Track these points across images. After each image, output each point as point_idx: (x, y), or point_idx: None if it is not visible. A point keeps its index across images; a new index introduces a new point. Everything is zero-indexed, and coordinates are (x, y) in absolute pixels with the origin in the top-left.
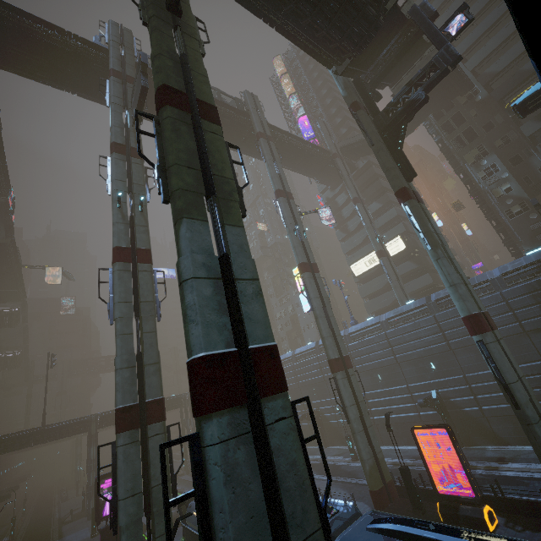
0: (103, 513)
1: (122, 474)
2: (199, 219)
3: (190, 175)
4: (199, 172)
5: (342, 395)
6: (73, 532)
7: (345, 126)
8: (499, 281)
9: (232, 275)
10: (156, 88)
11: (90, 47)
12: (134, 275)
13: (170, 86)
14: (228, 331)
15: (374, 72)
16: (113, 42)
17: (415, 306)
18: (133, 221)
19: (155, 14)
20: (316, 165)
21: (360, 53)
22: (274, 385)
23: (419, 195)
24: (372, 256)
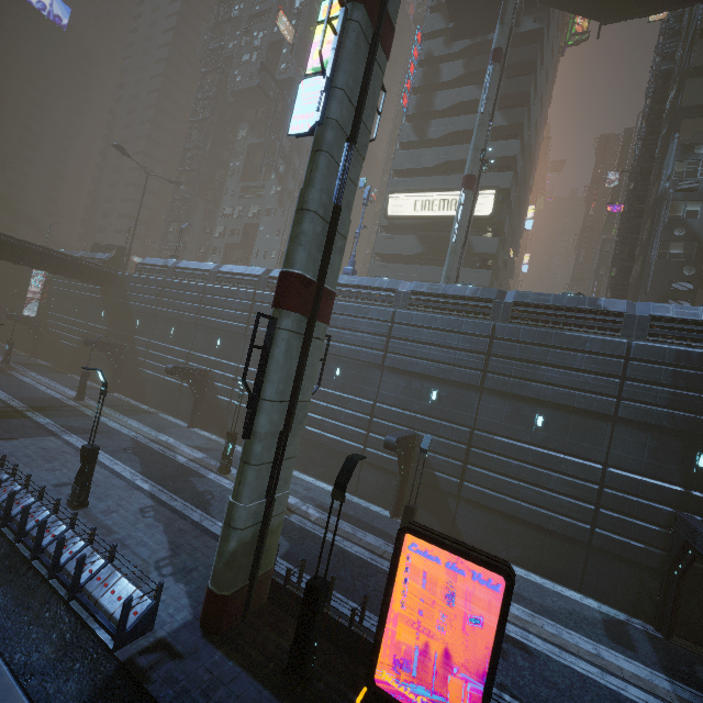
0: None
1: None
2: None
3: None
4: None
5: (270, 369)
6: None
7: None
8: (640, 323)
9: None
10: None
11: None
12: None
13: None
14: None
15: None
16: None
17: (473, 295)
18: None
19: None
20: None
21: None
22: None
23: None
24: (433, 198)
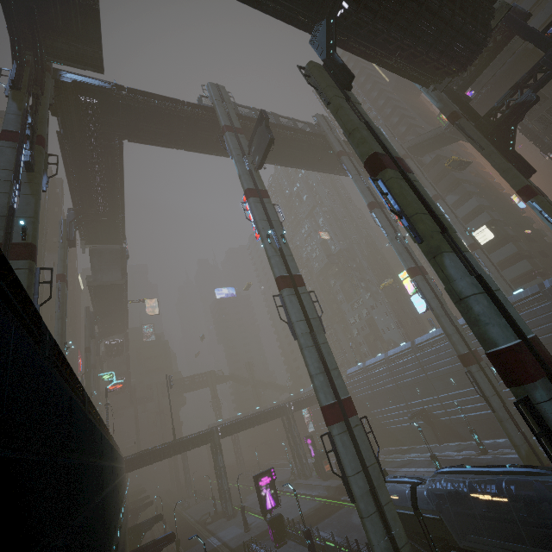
0: (266, 507)
1: (345, 456)
2: (449, 251)
3: (427, 219)
4: (429, 215)
5: (481, 386)
6: (221, 529)
7: (404, 124)
8: None
9: (492, 289)
10: (368, 156)
11: (197, 109)
12: (299, 297)
13: (378, 152)
14: (509, 329)
15: (462, 78)
16: (217, 101)
17: (526, 295)
18: (283, 252)
19: (335, 94)
20: None
21: (465, 71)
22: (551, 363)
23: (540, 189)
24: None
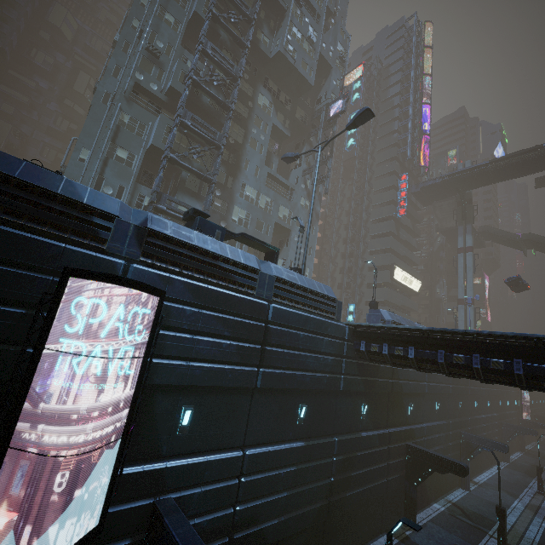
0: None
1: None
2: None
3: None
4: None
5: None
6: None
7: None
8: None
9: None
10: None
11: None
12: None
13: None
14: None
15: None
16: None
17: None
18: None
19: None
20: (466, 185)
21: None
22: None
23: None
24: (408, 276)
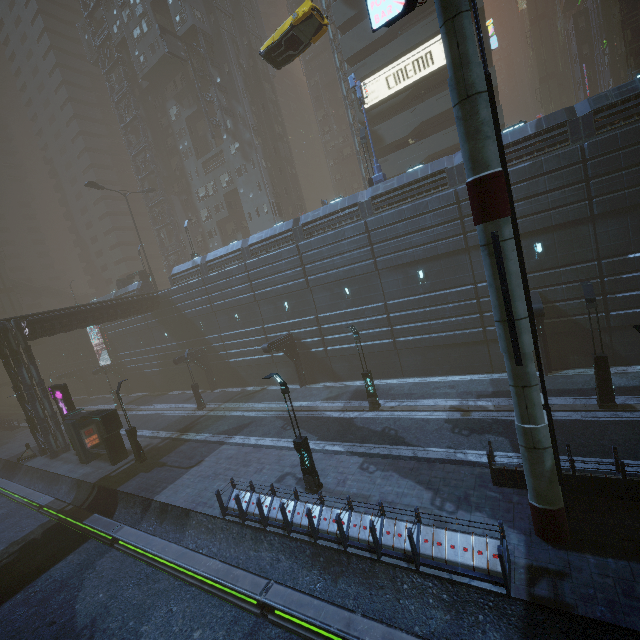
0: None
1: None
2: None
3: None
4: None
5: (512, 286)
6: None
7: None
8: None
9: None
10: None
11: None
12: None
13: None
14: None
15: None
16: None
17: (538, 129)
18: None
19: None
20: None
21: None
22: None
23: None
24: (404, 64)
